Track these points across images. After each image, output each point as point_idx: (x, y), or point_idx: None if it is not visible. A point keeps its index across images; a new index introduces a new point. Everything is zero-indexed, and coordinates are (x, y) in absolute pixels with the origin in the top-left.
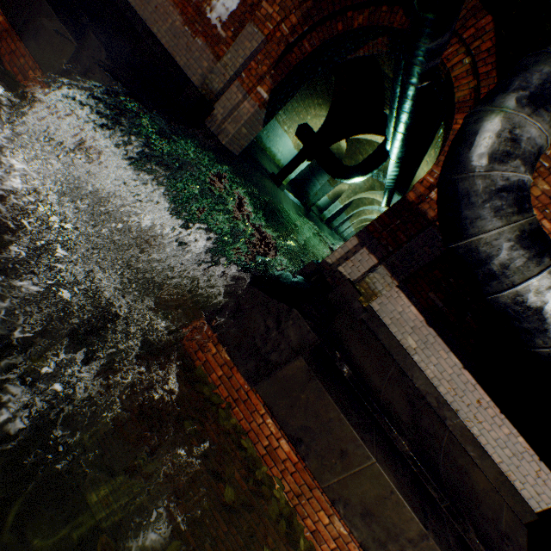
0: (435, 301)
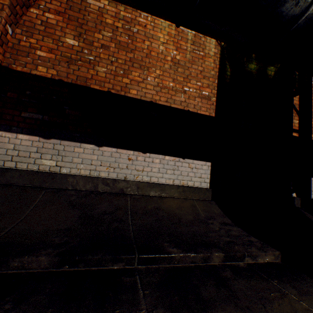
0: (33, 117)
